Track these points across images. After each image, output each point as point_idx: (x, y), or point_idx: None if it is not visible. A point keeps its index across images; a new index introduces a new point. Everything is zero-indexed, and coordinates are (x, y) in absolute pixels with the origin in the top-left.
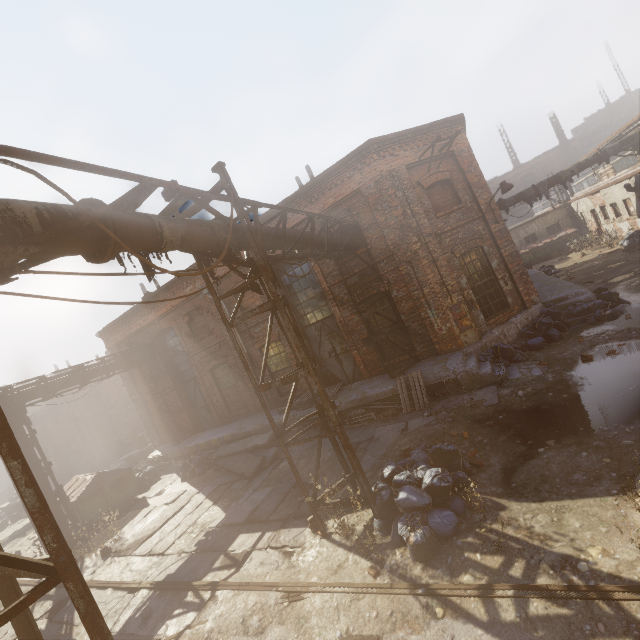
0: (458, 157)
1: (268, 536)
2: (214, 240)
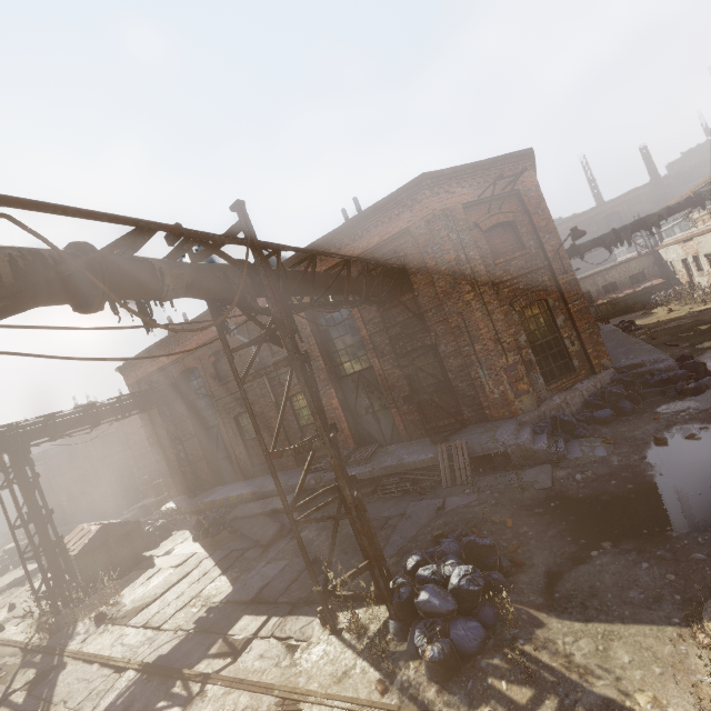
0: (524, 197)
1: (273, 622)
2: (226, 288)
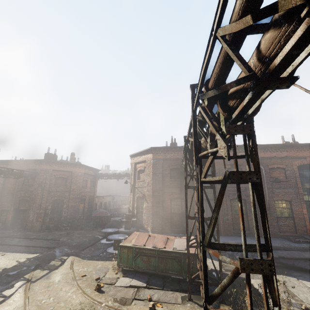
0: None
1: None
2: None
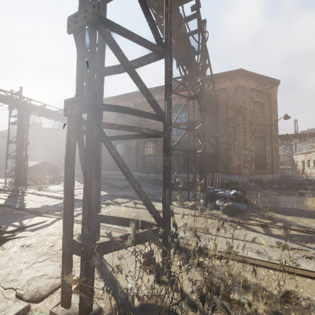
0: (271, 96)
1: (135, 201)
2: (190, 47)
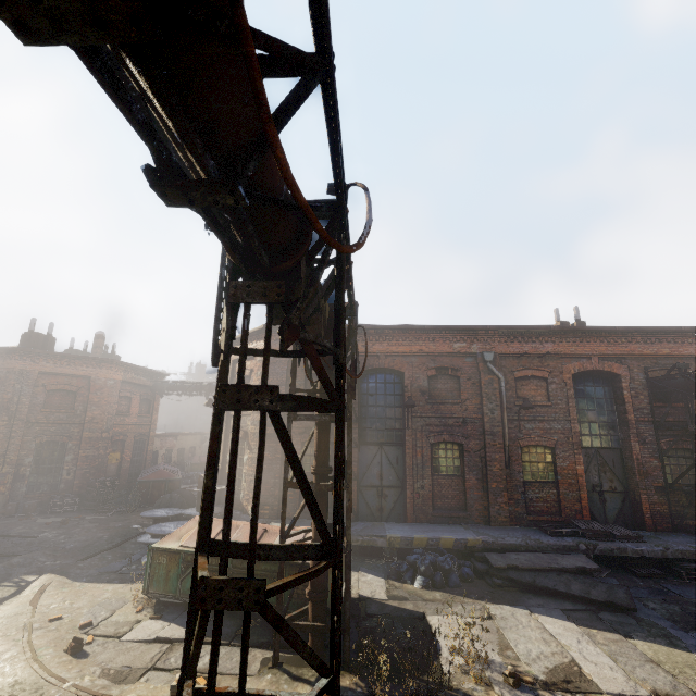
0: None
1: None
2: None
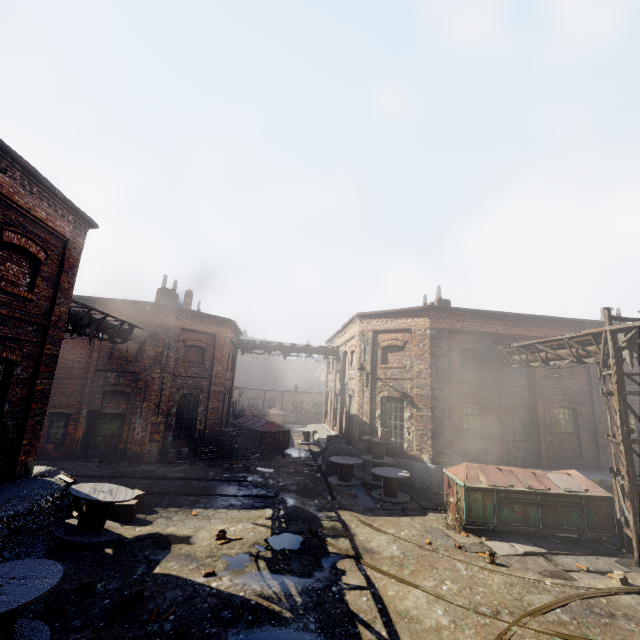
0: None
1: None
2: None
